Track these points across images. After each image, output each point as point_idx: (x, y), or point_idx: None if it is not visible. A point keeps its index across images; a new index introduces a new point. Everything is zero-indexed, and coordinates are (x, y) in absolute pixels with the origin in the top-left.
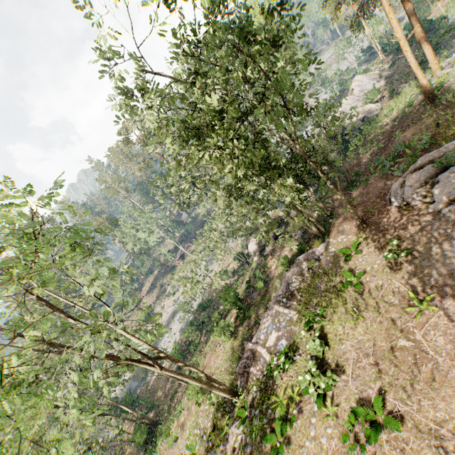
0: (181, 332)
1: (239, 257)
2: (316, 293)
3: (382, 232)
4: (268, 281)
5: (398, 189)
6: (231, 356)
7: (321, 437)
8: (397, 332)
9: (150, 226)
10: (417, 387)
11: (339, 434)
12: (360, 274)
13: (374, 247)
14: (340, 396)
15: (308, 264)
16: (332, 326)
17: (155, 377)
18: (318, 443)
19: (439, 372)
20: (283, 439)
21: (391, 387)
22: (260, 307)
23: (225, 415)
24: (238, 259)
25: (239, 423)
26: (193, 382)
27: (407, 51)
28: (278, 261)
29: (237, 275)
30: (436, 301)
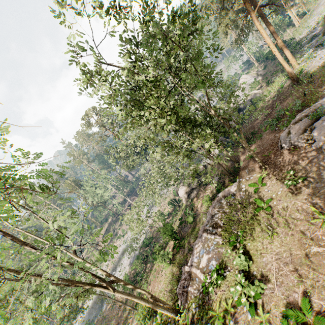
0: (130, 266)
1: (172, 202)
2: (235, 219)
3: (279, 168)
4: (196, 217)
5: (286, 137)
6: (171, 280)
7: None
8: (307, 241)
9: (105, 184)
10: None
11: None
12: (268, 200)
13: (275, 179)
14: (270, 303)
15: (226, 199)
16: (252, 244)
17: (109, 307)
18: None
19: None
20: None
21: (313, 289)
22: (191, 237)
23: None
24: (171, 204)
25: None
26: (141, 302)
27: (275, 51)
28: (202, 200)
29: (171, 216)
30: None
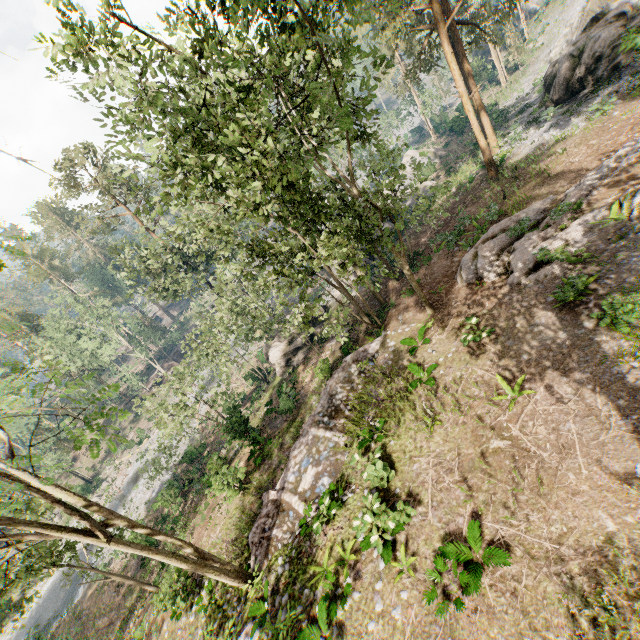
0: (150, 503)
1: (255, 373)
2: (372, 401)
3: (454, 314)
4: (299, 400)
5: (470, 262)
6: (239, 521)
7: (393, 609)
8: (487, 431)
9: (104, 329)
10: (522, 498)
11: (420, 596)
12: (432, 366)
13: (446, 332)
14: (418, 538)
15: (359, 367)
16: (398, 442)
17: (92, 592)
18: (388, 620)
19: (547, 471)
20: (331, 630)
21: (488, 507)
22: (287, 438)
23: (226, 623)
24: (252, 378)
25: (253, 626)
26: (172, 562)
27: (470, 111)
28: (315, 368)
29: (249, 402)
30: (530, 385)
